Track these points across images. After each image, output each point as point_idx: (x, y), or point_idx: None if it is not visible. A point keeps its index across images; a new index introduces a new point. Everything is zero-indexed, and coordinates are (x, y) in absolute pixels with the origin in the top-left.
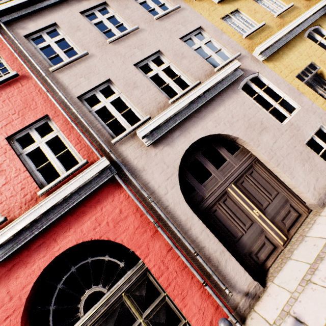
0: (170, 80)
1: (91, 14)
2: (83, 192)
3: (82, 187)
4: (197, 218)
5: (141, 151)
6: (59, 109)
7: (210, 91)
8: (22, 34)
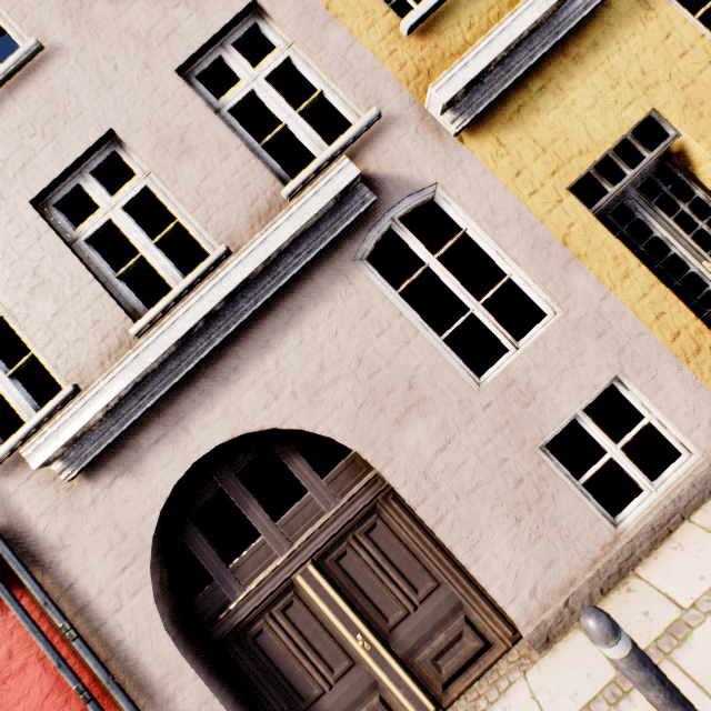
0: (146, 244)
1: None
2: None
3: None
4: (193, 672)
5: (57, 493)
6: None
7: (255, 287)
8: None
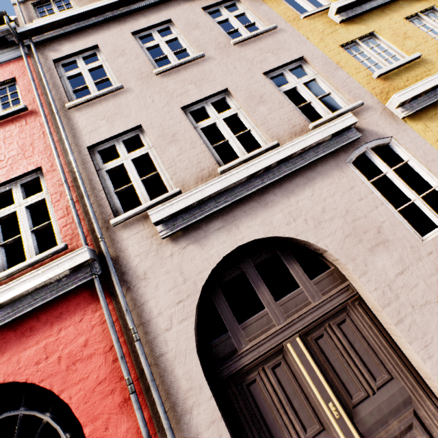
0: (231, 136)
1: (148, 35)
2: (41, 297)
3: (43, 288)
4: (210, 392)
5: (151, 245)
6: (56, 161)
7: (292, 161)
8: (51, 58)
